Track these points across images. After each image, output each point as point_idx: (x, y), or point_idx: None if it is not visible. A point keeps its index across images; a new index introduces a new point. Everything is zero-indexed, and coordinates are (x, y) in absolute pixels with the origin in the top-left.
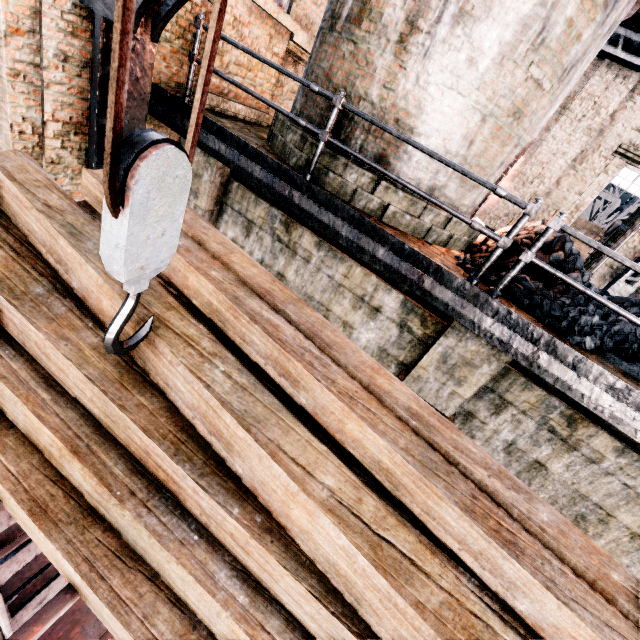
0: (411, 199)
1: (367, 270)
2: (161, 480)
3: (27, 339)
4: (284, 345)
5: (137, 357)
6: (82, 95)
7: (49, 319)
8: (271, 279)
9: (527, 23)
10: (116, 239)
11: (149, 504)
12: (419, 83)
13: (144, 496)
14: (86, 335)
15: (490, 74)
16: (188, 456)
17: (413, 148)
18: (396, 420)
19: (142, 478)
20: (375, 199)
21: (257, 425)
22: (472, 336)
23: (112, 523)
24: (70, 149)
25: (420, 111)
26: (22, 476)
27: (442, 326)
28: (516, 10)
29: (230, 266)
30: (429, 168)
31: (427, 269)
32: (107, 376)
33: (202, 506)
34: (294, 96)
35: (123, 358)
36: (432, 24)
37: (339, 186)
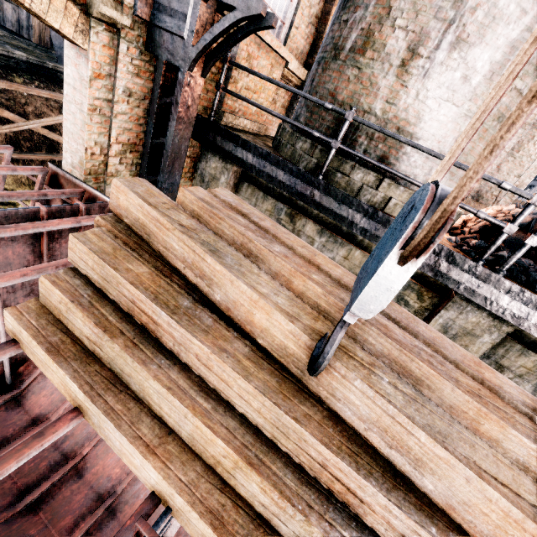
0: (410, 192)
1: (365, 252)
2: (335, 491)
3: (185, 350)
4: (402, 345)
5: (293, 367)
6: (138, 121)
7: (204, 331)
8: (355, 278)
9: (515, 45)
10: (390, 283)
11: (327, 517)
12: (418, 98)
13: (320, 508)
14: (237, 345)
15: (481, 87)
16: (367, 469)
17: (411, 150)
18: (525, 418)
19: (311, 488)
20: (379, 194)
21: (446, 441)
22: (473, 309)
23: (287, 535)
24: (125, 164)
25: (419, 120)
26: (192, 485)
27: (438, 299)
28: (506, 36)
29: (321, 268)
30: (424, 166)
31: (439, 253)
32: (269, 386)
33: (392, 523)
34: (283, 110)
35: (273, 366)
36: (431, 50)
37: (346, 184)
